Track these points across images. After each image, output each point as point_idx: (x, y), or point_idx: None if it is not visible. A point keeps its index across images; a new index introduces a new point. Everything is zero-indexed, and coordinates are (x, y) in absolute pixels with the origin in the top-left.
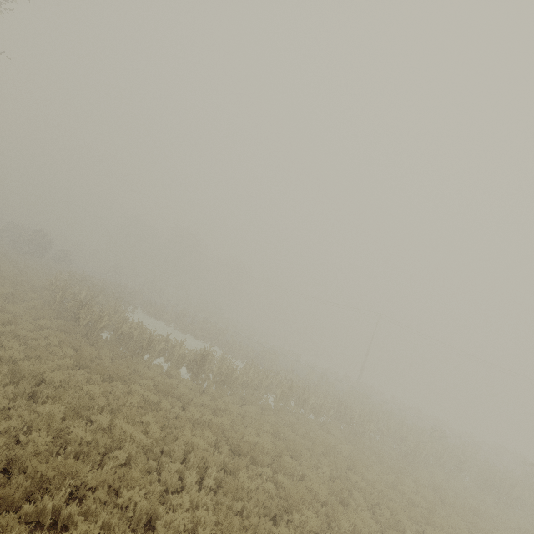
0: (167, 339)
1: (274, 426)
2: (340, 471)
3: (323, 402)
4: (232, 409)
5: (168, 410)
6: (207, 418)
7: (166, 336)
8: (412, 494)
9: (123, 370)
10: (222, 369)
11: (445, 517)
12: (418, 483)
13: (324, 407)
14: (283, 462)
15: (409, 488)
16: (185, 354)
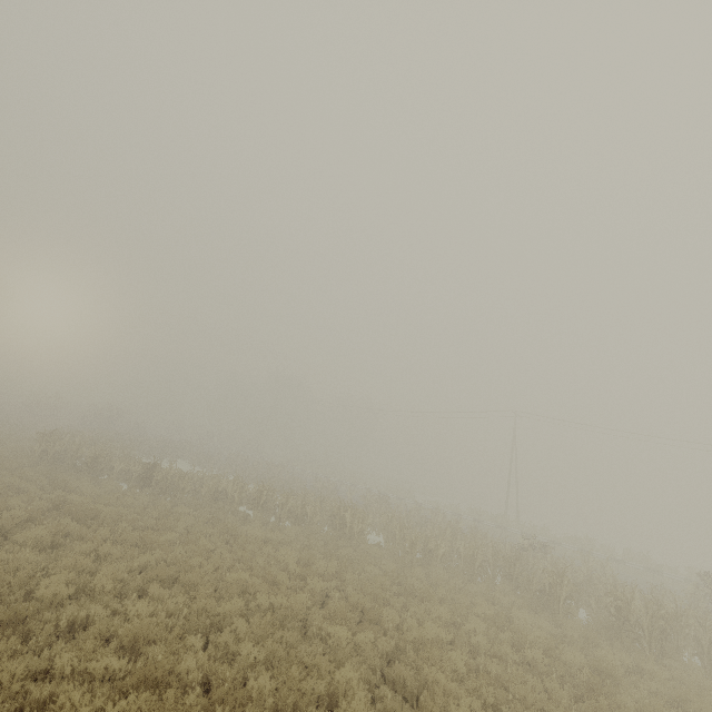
0: (135, 461)
1: (165, 511)
2: (213, 545)
3: (311, 507)
4: (126, 499)
5: (39, 495)
6: (68, 497)
7: (135, 459)
8: (290, 561)
9: (20, 470)
10: (169, 477)
11: (336, 590)
12: (343, 564)
13: (311, 513)
14: (105, 521)
15: (295, 558)
16: (143, 470)
